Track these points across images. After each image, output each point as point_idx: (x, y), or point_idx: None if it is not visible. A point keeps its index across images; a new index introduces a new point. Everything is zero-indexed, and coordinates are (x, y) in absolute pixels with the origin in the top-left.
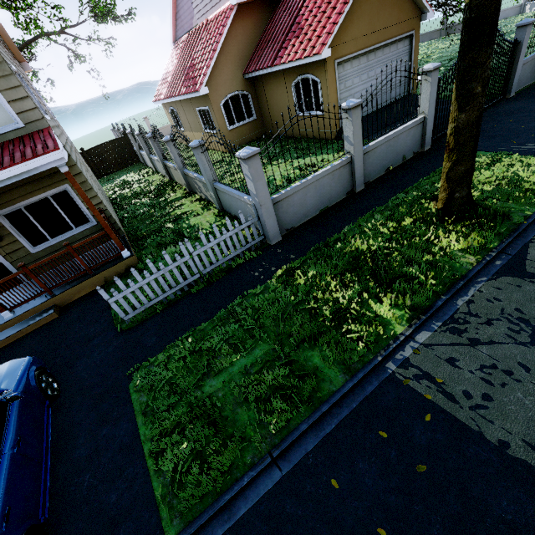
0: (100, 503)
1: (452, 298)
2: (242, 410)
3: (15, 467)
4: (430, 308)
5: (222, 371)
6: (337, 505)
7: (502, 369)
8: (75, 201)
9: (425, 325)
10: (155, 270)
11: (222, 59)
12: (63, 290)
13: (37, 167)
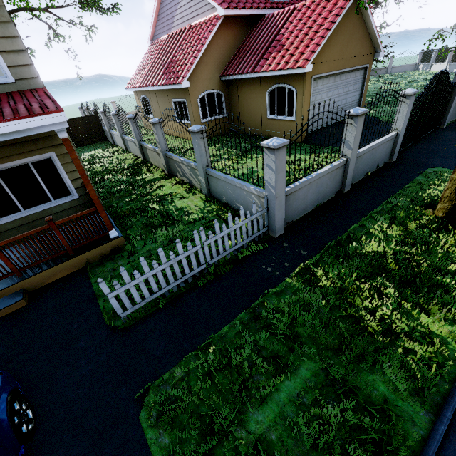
0: None
1: None
2: None
3: None
4: None
5: (266, 399)
6: None
7: None
8: (58, 172)
9: None
10: (165, 260)
11: (204, 60)
12: (36, 272)
13: (31, 128)
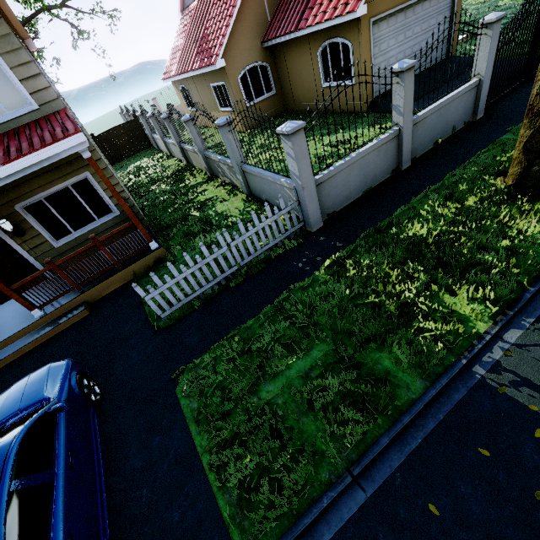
0: (163, 522)
1: None
2: (308, 419)
3: (71, 487)
4: (516, 302)
5: (278, 375)
6: (441, 536)
7: None
8: (96, 190)
9: (514, 322)
10: (192, 263)
11: (239, 26)
12: (92, 286)
13: (58, 153)
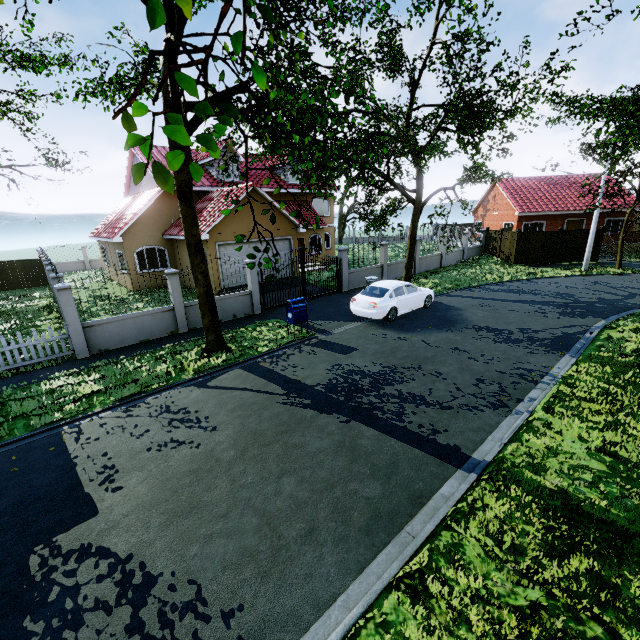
0: None
1: (150, 395)
2: None
3: None
4: (128, 399)
5: None
6: None
7: (124, 427)
8: None
9: (115, 408)
10: None
11: (144, 221)
12: None
13: None
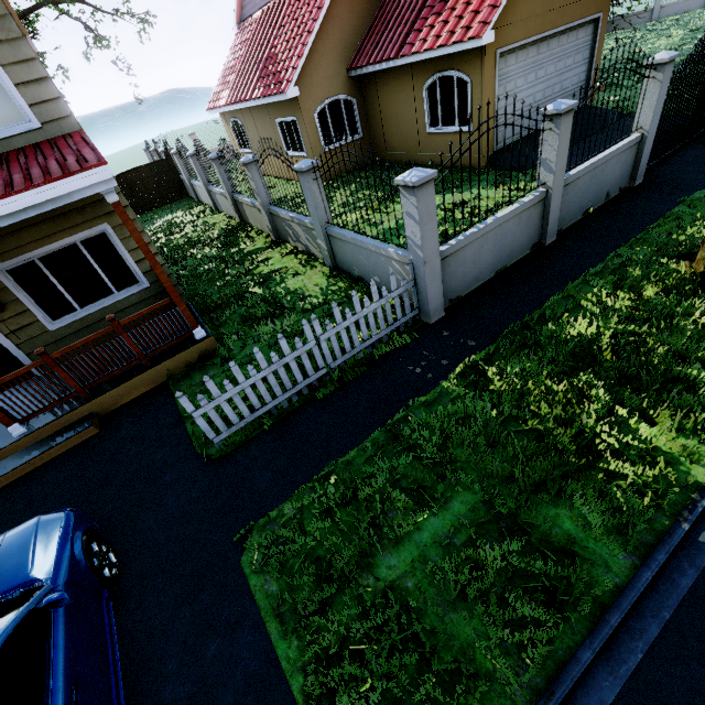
0: None
1: None
2: (458, 615)
3: None
4: None
5: (403, 540)
6: None
7: None
8: (118, 251)
9: None
10: (265, 364)
11: (320, 47)
12: (105, 390)
13: (69, 193)
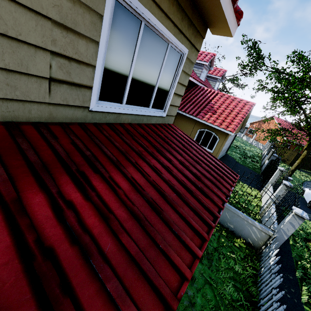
0: None
1: None
2: None
3: None
4: None
5: None
6: None
7: None
8: None
9: None
10: None
11: None
12: None
13: None
